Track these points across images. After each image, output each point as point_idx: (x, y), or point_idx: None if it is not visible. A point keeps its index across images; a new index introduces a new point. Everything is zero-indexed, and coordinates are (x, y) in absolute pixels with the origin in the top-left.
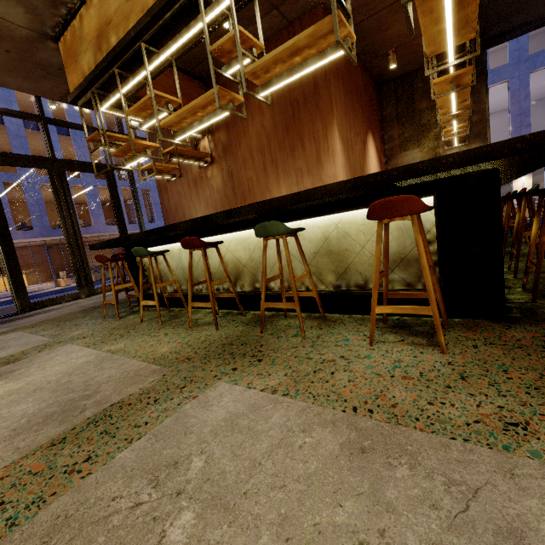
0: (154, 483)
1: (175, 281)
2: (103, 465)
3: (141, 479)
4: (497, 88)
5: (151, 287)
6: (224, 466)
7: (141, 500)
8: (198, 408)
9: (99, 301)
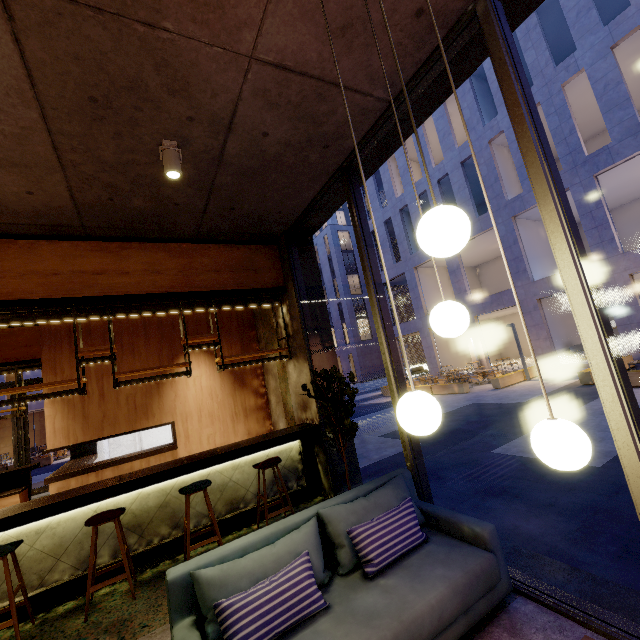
0: None
1: None
2: None
3: None
4: None
5: None
6: None
7: None
8: None
9: None
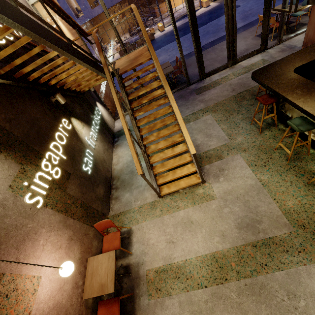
0: (288, 296)
1: (309, 141)
2: (271, 272)
3: (284, 291)
4: None
5: (284, 109)
6: (311, 313)
7: (284, 299)
8: (305, 274)
9: (241, 83)
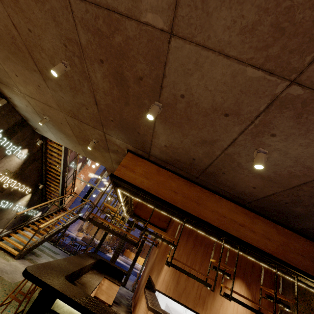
0: None
1: None
2: None
3: None
4: None
5: None
6: None
7: None
8: None
9: None
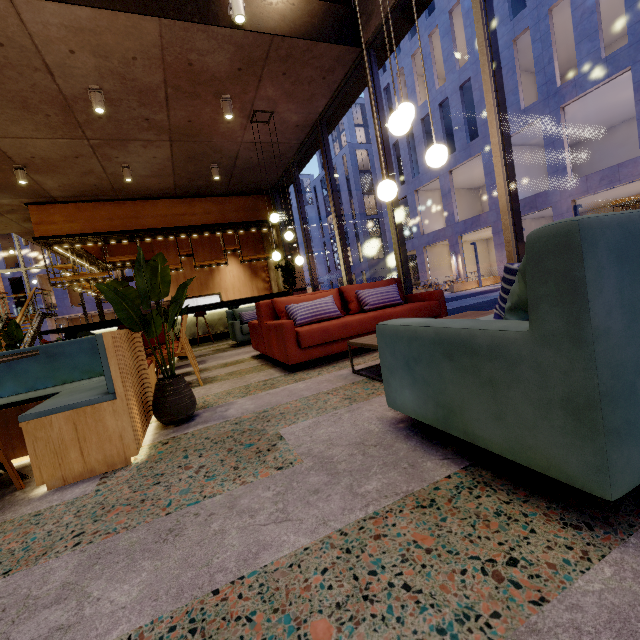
0: None
1: None
2: None
3: None
4: (628, 76)
5: None
6: None
7: None
8: None
9: None
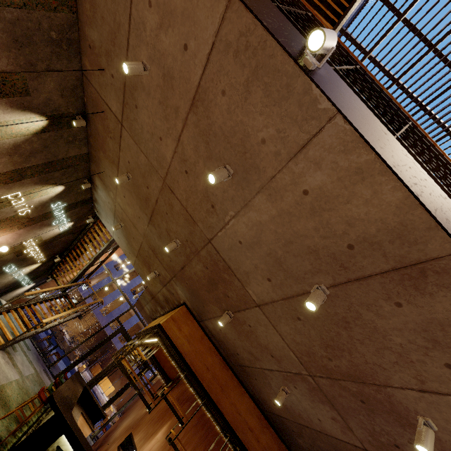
0: None
1: None
2: None
3: None
4: None
5: None
6: None
7: None
8: None
9: None
